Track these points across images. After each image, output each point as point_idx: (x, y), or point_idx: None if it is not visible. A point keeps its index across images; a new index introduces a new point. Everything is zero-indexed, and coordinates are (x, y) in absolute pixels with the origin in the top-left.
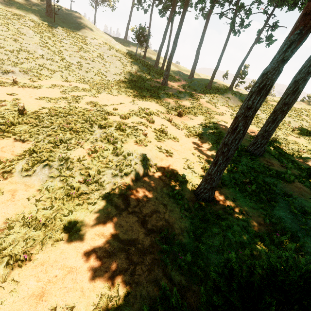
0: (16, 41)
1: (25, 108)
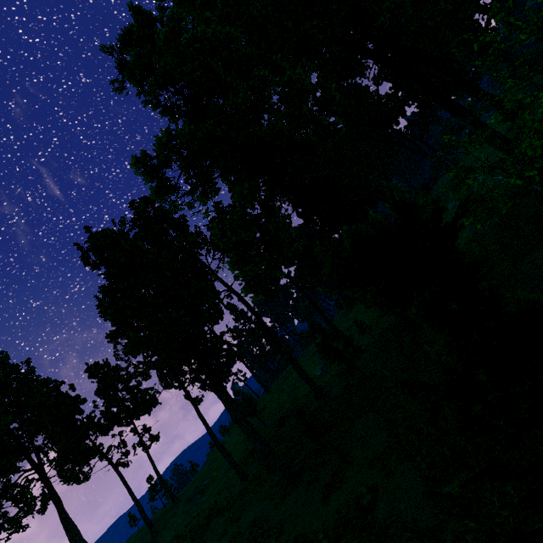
0: None
1: None
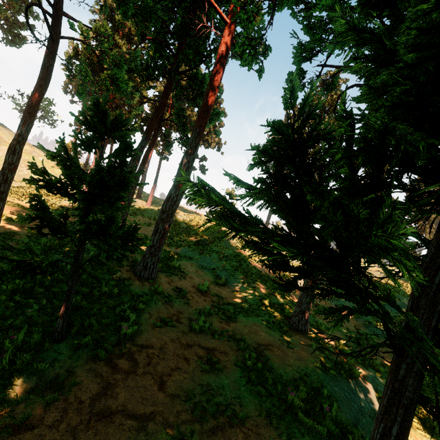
0: None
1: None
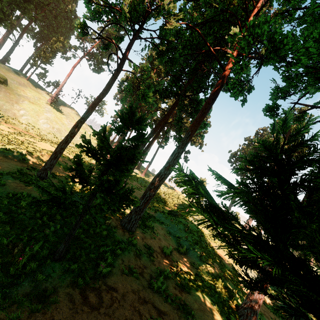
0: (10, 101)
1: None
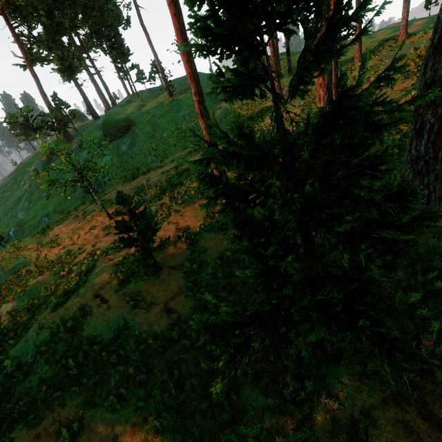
0: (150, 135)
1: (151, 184)
